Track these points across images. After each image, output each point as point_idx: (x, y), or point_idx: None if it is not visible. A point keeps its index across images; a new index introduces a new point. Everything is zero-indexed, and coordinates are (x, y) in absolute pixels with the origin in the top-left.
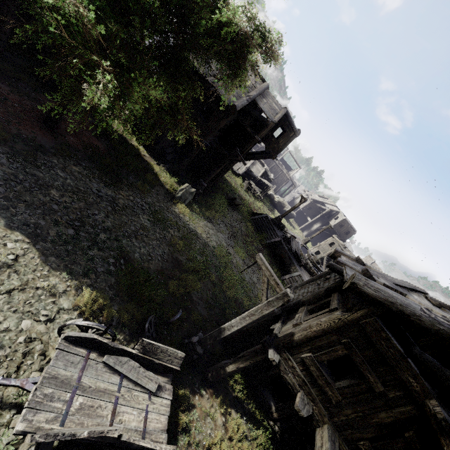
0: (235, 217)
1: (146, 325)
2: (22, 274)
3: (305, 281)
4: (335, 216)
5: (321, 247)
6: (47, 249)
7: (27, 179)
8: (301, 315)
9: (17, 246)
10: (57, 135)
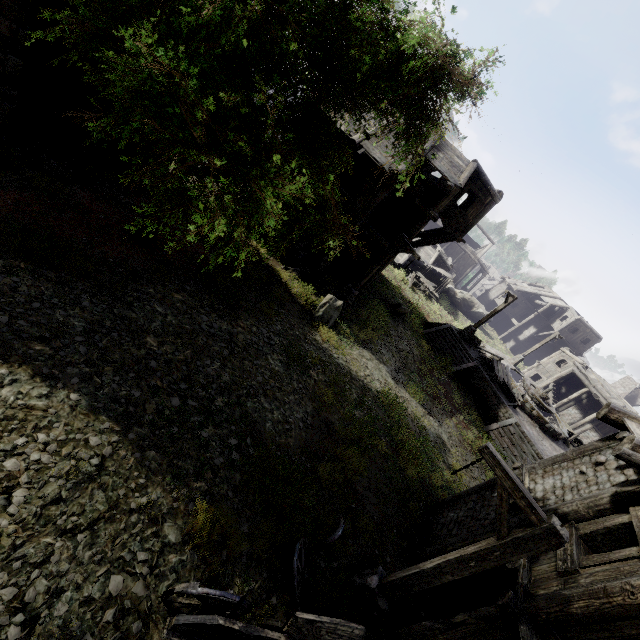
0: (402, 334)
1: (294, 563)
2: (110, 489)
3: (550, 459)
4: (561, 315)
5: (542, 367)
6: (143, 438)
7: (115, 326)
8: (571, 549)
9: (103, 440)
10: (152, 250)
